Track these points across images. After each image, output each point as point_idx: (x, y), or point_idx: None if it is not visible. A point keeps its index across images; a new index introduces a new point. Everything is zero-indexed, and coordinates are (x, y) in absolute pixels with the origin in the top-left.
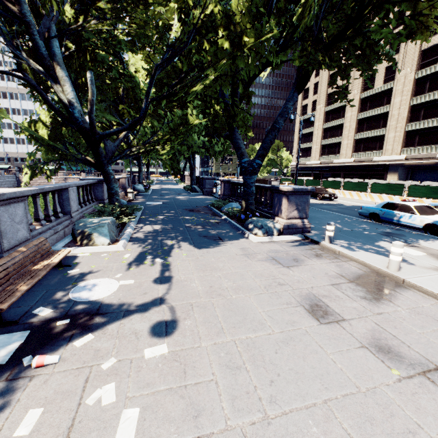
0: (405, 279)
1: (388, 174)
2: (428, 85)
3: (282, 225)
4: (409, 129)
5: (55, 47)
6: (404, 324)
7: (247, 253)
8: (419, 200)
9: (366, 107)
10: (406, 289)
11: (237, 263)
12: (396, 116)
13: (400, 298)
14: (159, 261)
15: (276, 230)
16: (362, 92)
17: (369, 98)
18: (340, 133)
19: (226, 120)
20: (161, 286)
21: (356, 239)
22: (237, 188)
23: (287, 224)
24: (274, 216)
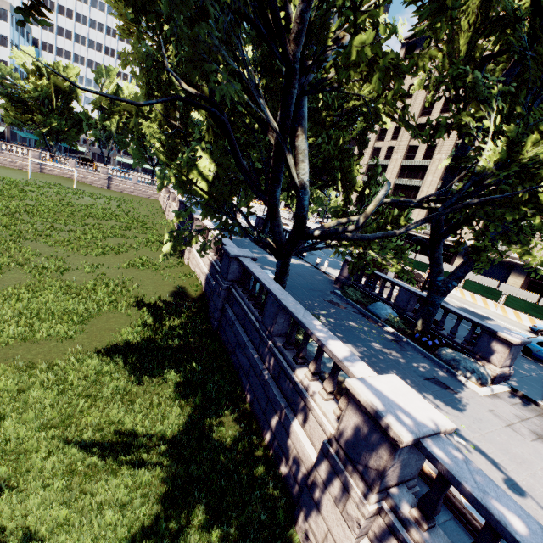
0: None
1: (457, 258)
2: None
3: (496, 374)
4: None
5: (305, 106)
6: None
7: (507, 423)
8: (516, 312)
9: None
10: None
11: (526, 447)
12: None
13: None
14: (462, 443)
15: (489, 379)
16: None
17: None
18: (413, 195)
19: (436, 230)
20: (529, 501)
21: None
22: (376, 280)
23: (500, 373)
24: (475, 355)
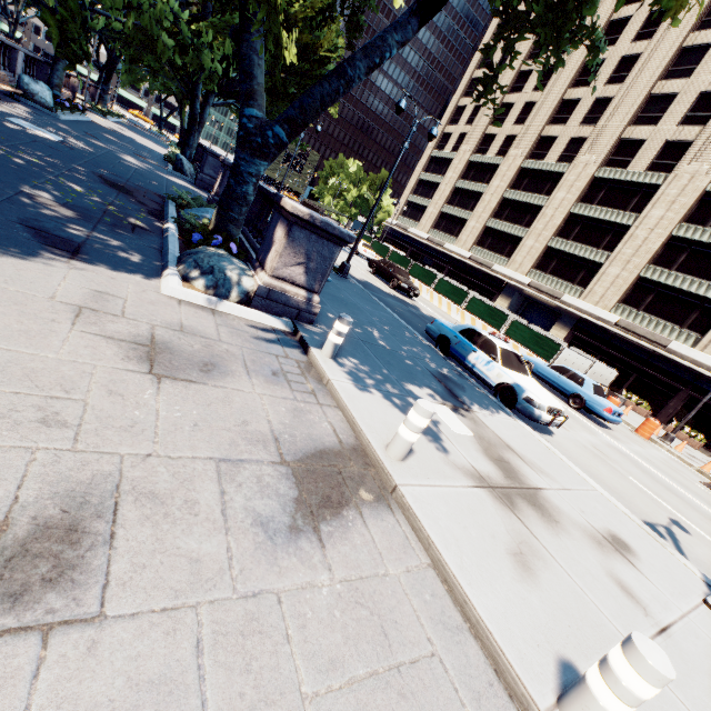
0: (399, 487)
1: (500, 297)
2: (602, 195)
3: (258, 286)
4: (552, 246)
5: None
6: (291, 648)
7: (93, 307)
8: (515, 345)
9: (522, 184)
10: (389, 510)
11: (4, 319)
12: (548, 218)
13: (356, 537)
14: None
15: (237, 291)
16: (527, 158)
17: (531, 172)
18: (473, 206)
19: None
20: None
21: (386, 368)
22: None
23: (269, 288)
24: (256, 262)
